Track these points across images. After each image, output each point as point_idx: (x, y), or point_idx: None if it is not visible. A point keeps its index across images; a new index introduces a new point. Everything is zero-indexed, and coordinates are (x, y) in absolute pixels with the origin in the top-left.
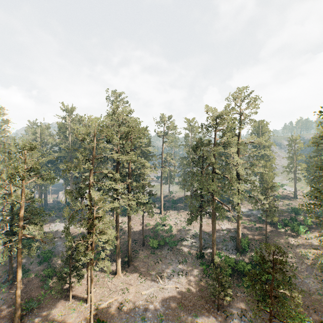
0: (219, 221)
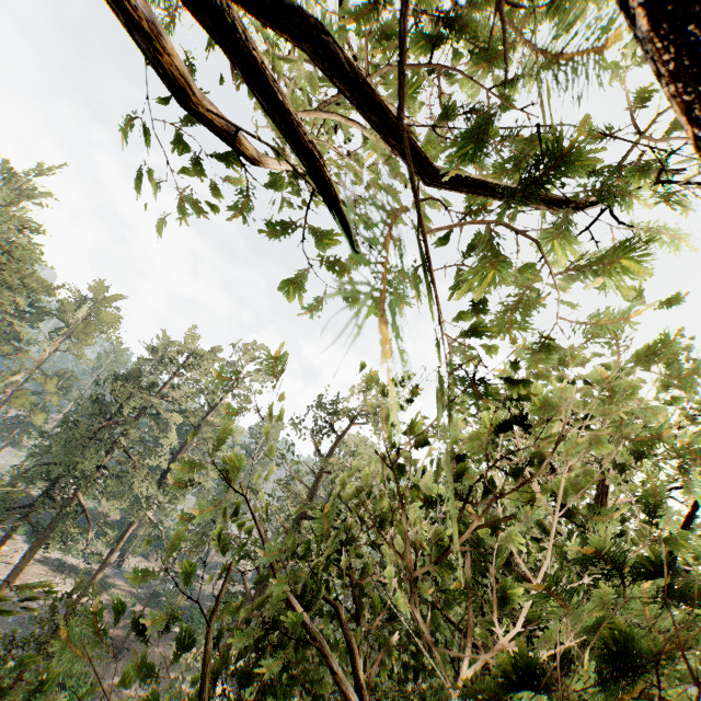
0: (59, 576)
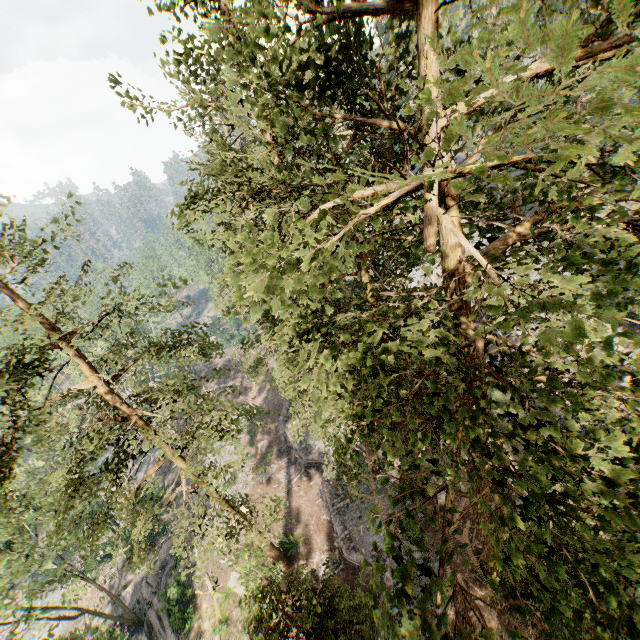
0: None
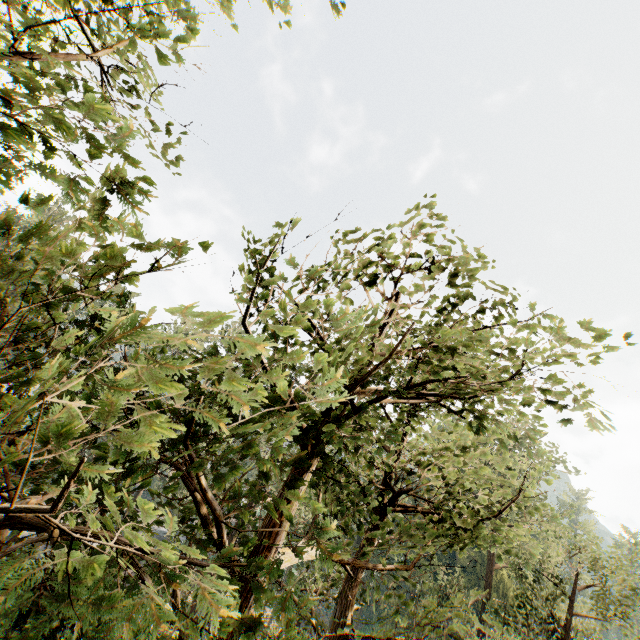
0: None
